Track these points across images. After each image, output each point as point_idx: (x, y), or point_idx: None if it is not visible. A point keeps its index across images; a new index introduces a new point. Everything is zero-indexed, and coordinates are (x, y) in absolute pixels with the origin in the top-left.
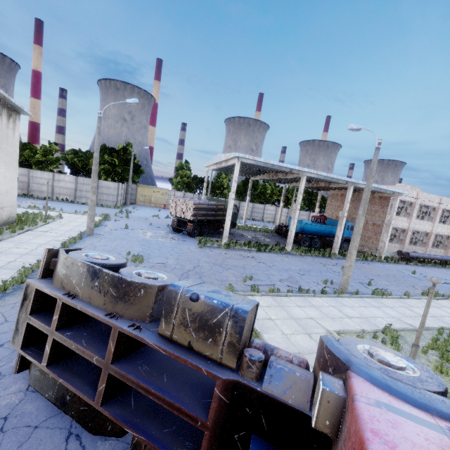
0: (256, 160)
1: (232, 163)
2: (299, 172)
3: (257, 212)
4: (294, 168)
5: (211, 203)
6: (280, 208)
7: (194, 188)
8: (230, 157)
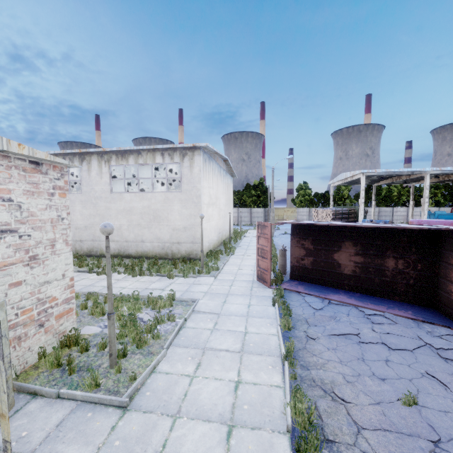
0: (379, 172)
1: (357, 177)
2: (421, 172)
3: (385, 216)
4: (415, 170)
5: (343, 209)
6: (411, 206)
7: (317, 203)
8: (356, 174)
